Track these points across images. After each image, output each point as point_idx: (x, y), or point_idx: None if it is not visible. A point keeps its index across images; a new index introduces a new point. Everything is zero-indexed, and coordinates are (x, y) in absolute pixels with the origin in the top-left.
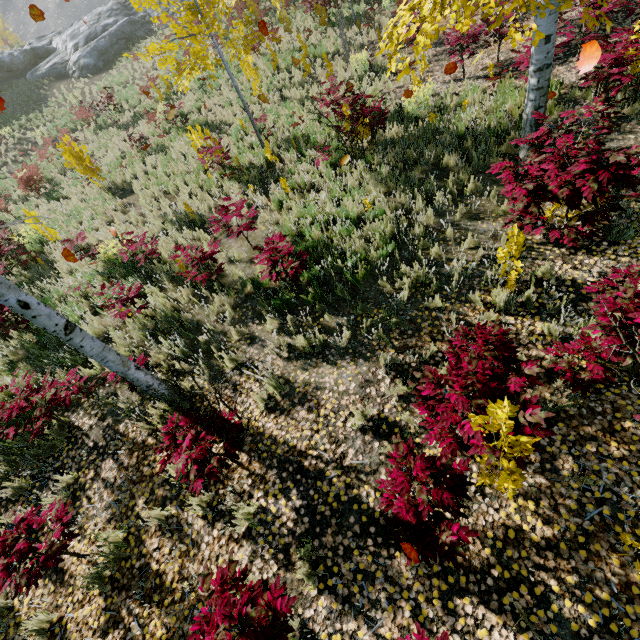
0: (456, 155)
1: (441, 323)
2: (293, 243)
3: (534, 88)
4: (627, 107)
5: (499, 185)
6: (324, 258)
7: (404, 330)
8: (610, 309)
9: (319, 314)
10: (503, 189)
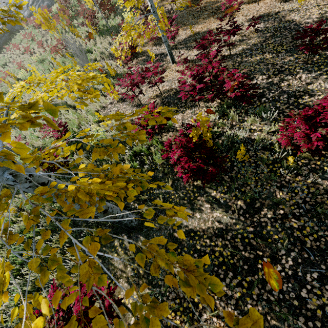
0: None
1: None
2: None
3: None
4: None
5: (110, 246)
6: None
7: None
8: None
9: None
10: None
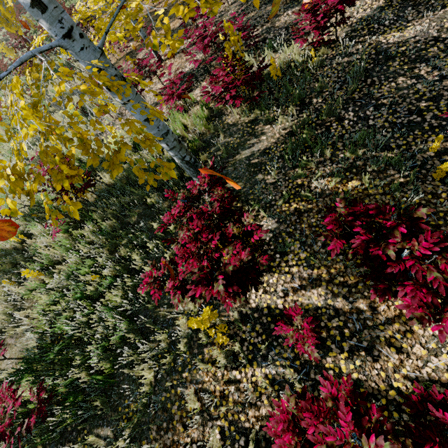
0: (155, 193)
1: (187, 401)
2: (48, 345)
3: (169, 148)
4: (253, 110)
5: None
6: (77, 354)
7: (160, 424)
8: (285, 424)
9: (87, 430)
10: (168, 284)
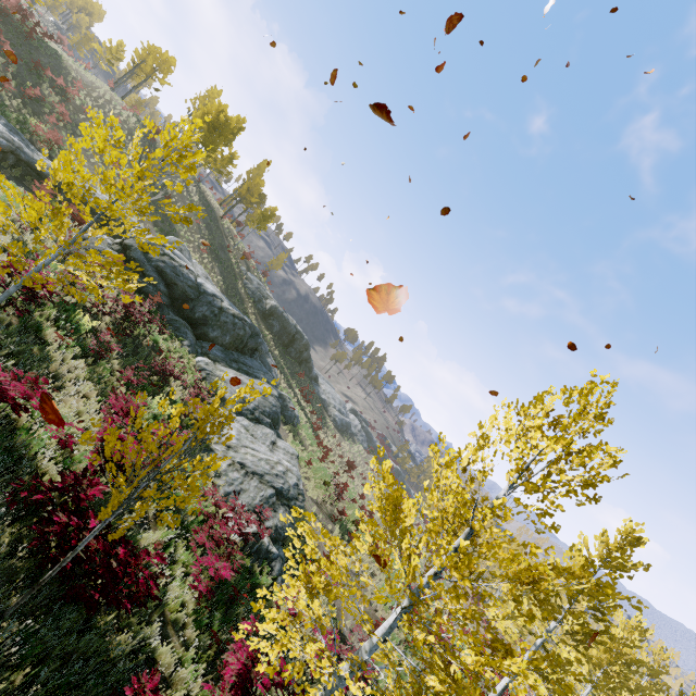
0: None
1: None
2: None
3: None
4: None
5: None
6: None
7: None
8: None
9: None
10: None
